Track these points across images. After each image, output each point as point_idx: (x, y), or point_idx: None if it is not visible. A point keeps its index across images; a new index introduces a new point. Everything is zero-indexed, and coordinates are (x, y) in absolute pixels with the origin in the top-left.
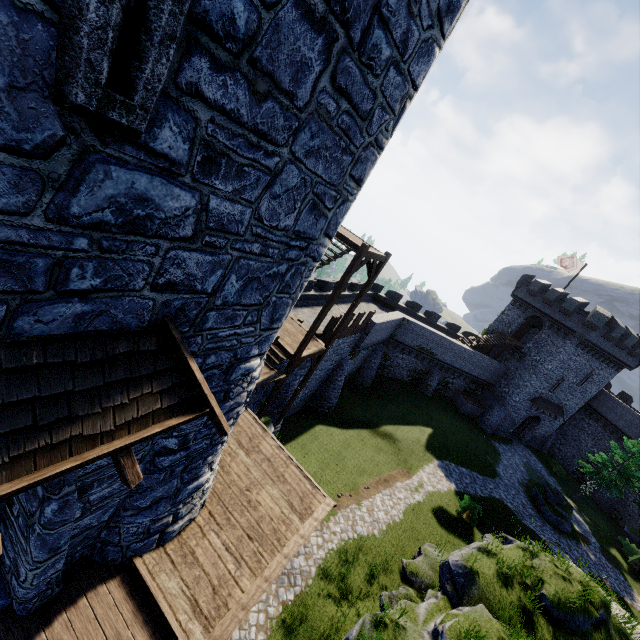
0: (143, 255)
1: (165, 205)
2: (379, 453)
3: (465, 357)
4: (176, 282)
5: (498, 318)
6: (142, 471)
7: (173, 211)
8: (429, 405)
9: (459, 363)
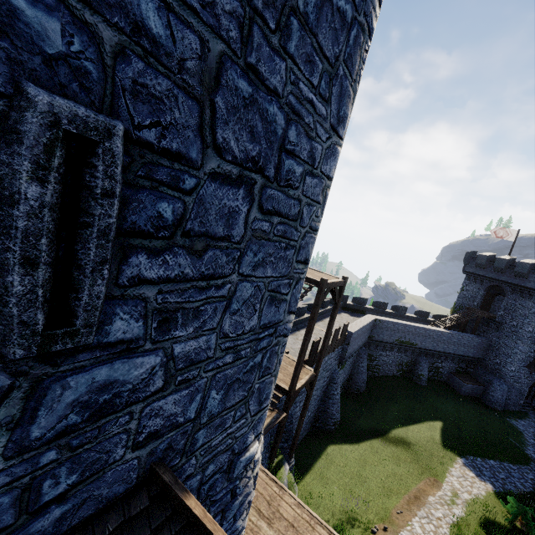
0: (117, 428)
1: (130, 377)
2: (398, 464)
3: (444, 339)
4: (157, 429)
5: (459, 295)
6: None
7: (140, 377)
8: (428, 395)
9: (441, 346)
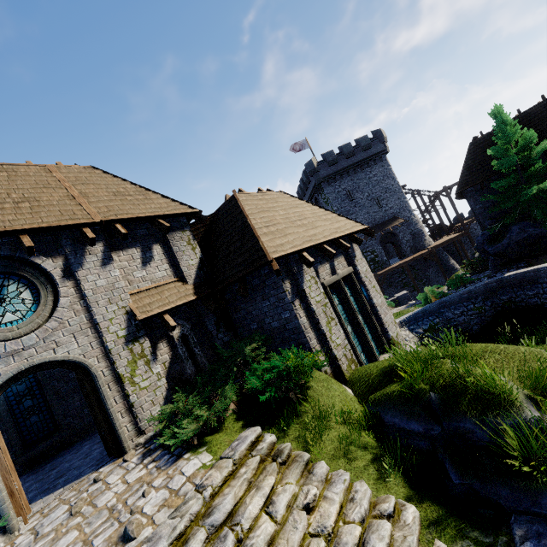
0: (388, 212)
1: (386, 209)
2: None
3: None
4: (392, 213)
5: None
6: (410, 237)
7: (387, 209)
8: None
9: None
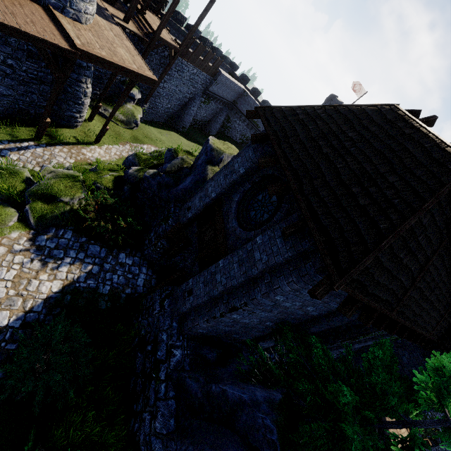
0: None
1: None
2: None
3: None
4: None
5: None
6: None
7: None
8: None
9: None
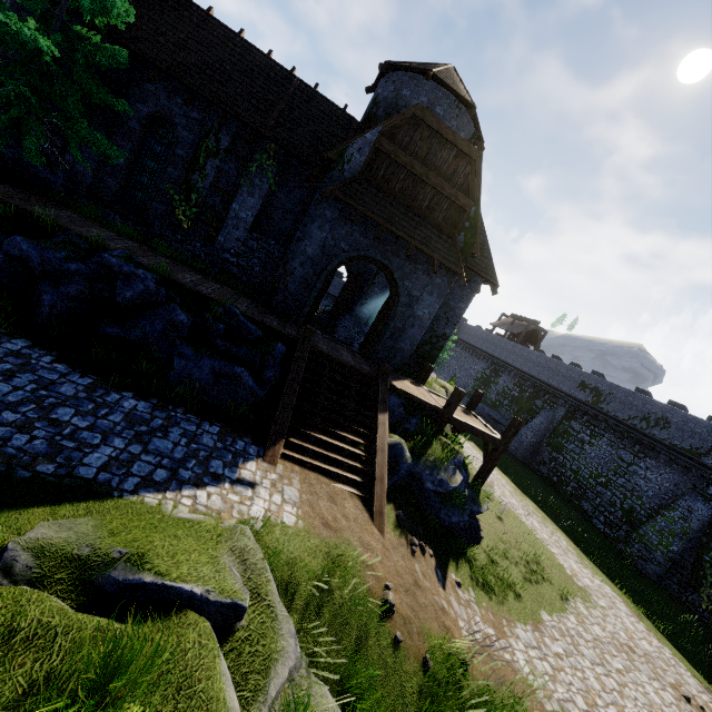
0: None
1: None
2: None
3: (336, 285)
4: None
5: None
6: None
7: None
8: None
9: (332, 290)
